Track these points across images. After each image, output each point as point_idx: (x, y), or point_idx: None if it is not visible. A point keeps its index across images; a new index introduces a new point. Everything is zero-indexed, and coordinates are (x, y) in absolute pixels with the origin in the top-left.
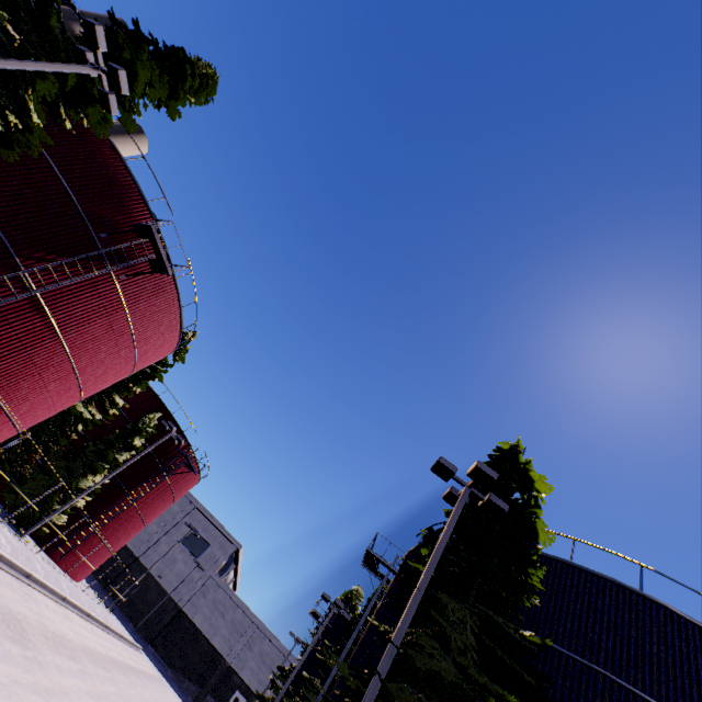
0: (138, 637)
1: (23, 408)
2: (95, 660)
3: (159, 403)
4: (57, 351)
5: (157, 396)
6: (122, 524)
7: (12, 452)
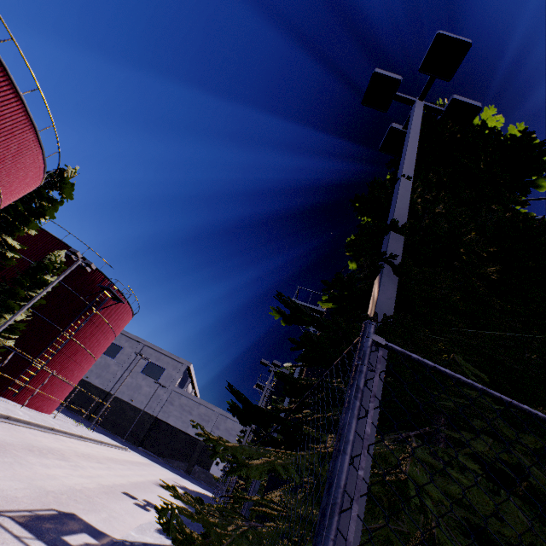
0: (128, 444)
1: None
2: (49, 456)
3: (64, 246)
4: None
5: (60, 240)
6: (69, 359)
7: None
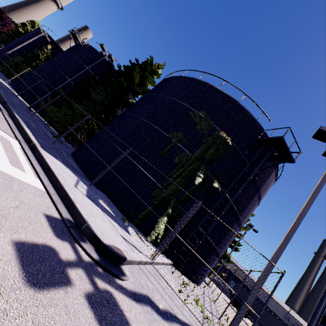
0: None
1: None
2: None
3: None
4: None
5: None
6: None
7: None
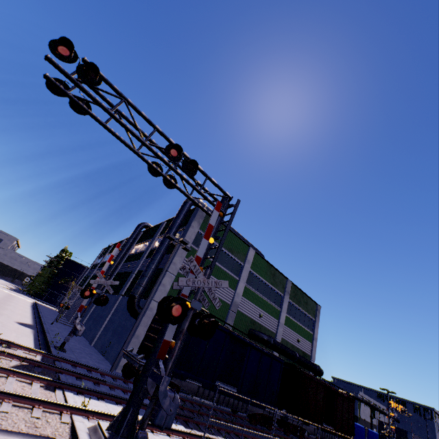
0: None
1: None
2: None
3: None
4: None
5: None
6: None
7: None
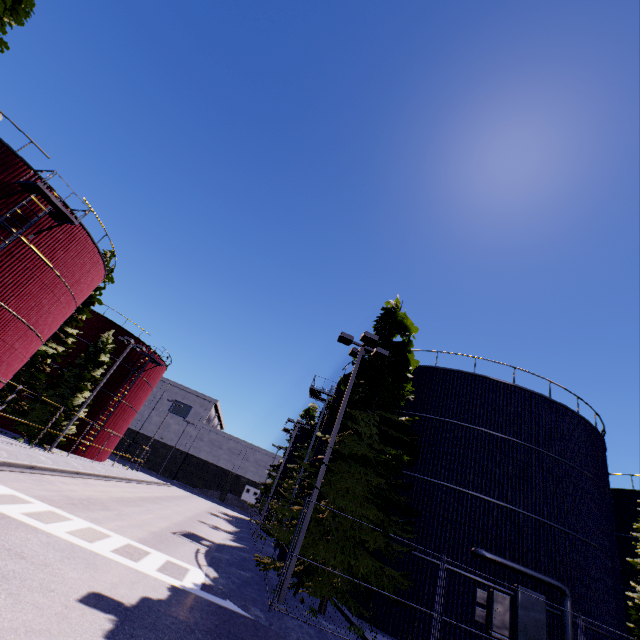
0: (163, 478)
1: (2, 368)
2: (150, 502)
3: (106, 321)
4: (7, 318)
5: (102, 316)
6: (119, 417)
7: (4, 397)
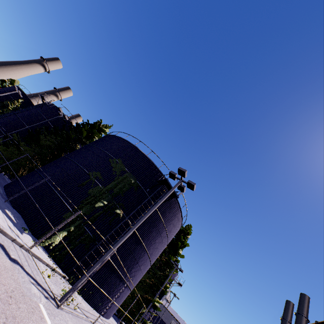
0: None
1: None
2: None
3: None
4: None
5: None
6: None
7: None
